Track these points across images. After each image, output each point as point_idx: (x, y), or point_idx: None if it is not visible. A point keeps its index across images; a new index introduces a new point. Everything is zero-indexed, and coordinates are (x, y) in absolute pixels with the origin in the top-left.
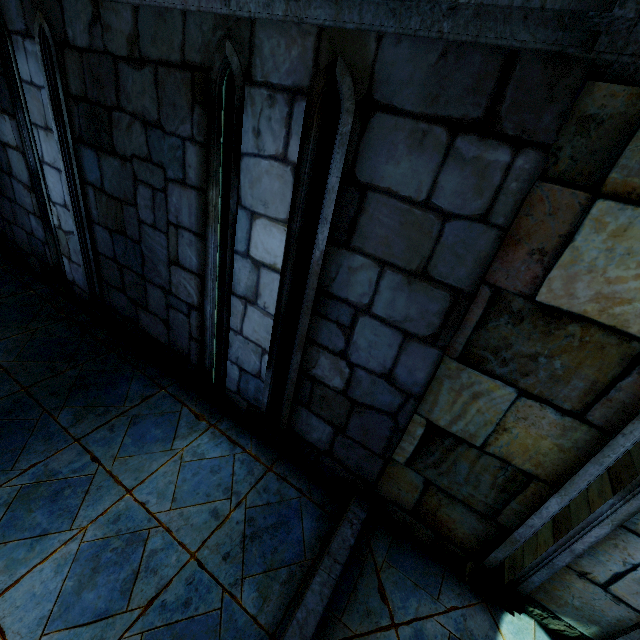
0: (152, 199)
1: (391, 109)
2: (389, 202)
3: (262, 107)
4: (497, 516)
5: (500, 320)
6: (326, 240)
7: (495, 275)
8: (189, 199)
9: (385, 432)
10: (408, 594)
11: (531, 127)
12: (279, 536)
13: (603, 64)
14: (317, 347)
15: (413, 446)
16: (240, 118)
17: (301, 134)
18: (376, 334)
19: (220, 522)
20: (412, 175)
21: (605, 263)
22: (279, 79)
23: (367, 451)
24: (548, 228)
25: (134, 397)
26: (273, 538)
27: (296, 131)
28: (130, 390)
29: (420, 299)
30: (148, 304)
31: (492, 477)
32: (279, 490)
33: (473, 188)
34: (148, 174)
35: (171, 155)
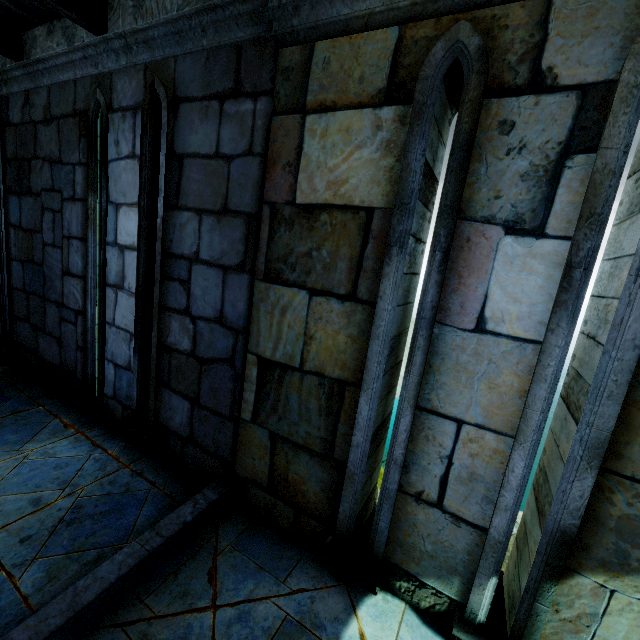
0: (53, 221)
1: (188, 100)
2: (196, 162)
3: (119, 124)
4: (333, 451)
5: (281, 230)
6: (163, 207)
7: (269, 194)
8: (77, 211)
9: (228, 385)
10: (246, 576)
11: (259, 83)
12: (105, 521)
13: (282, 38)
14: (168, 312)
15: (253, 393)
16: (106, 136)
17: (141, 133)
18: (206, 279)
19: (38, 509)
20: (206, 138)
21: (324, 158)
22: (127, 102)
23: (219, 417)
24: (288, 146)
25: (4, 411)
26: (97, 523)
27: (138, 133)
28: (3, 406)
29: (227, 232)
30: (46, 325)
31: (317, 400)
32: (128, 483)
33: (239, 133)
34: (51, 201)
35: (66, 180)
